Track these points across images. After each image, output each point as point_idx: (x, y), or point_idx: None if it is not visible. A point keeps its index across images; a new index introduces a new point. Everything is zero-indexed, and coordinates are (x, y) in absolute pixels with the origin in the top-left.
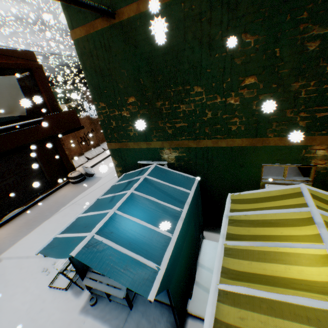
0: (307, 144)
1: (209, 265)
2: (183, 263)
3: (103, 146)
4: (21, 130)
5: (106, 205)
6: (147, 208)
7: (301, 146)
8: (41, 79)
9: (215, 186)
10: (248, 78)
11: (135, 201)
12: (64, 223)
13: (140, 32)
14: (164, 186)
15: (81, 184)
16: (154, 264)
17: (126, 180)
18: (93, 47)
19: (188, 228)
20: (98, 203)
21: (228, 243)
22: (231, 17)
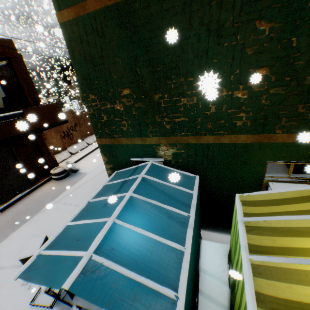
0: None
1: (212, 270)
2: (192, 275)
3: (87, 140)
4: None
5: (100, 211)
6: (149, 214)
7: None
8: (20, 70)
9: (214, 184)
10: (259, 69)
11: (134, 205)
12: (47, 224)
13: (139, 16)
14: (164, 186)
15: (65, 180)
16: (170, 291)
17: (119, 179)
18: (83, 32)
19: (194, 234)
20: (89, 207)
21: (254, 257)
22: (245, 1)
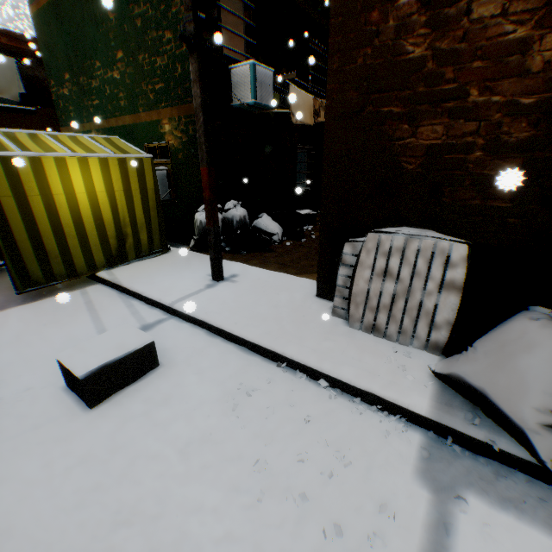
0: (160, 119)
1: None
2: None
3: None
4: (6, 113)
5: None
6: None
7: (158, 121)
8: None
9: None
10: (119, 53)
11: None
12: None
13: (64, 11)
14: None
15: None
16: None
17: None
18: (43, 25)
19: None
20: None
21: None
22: None
